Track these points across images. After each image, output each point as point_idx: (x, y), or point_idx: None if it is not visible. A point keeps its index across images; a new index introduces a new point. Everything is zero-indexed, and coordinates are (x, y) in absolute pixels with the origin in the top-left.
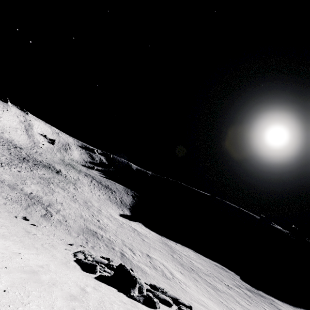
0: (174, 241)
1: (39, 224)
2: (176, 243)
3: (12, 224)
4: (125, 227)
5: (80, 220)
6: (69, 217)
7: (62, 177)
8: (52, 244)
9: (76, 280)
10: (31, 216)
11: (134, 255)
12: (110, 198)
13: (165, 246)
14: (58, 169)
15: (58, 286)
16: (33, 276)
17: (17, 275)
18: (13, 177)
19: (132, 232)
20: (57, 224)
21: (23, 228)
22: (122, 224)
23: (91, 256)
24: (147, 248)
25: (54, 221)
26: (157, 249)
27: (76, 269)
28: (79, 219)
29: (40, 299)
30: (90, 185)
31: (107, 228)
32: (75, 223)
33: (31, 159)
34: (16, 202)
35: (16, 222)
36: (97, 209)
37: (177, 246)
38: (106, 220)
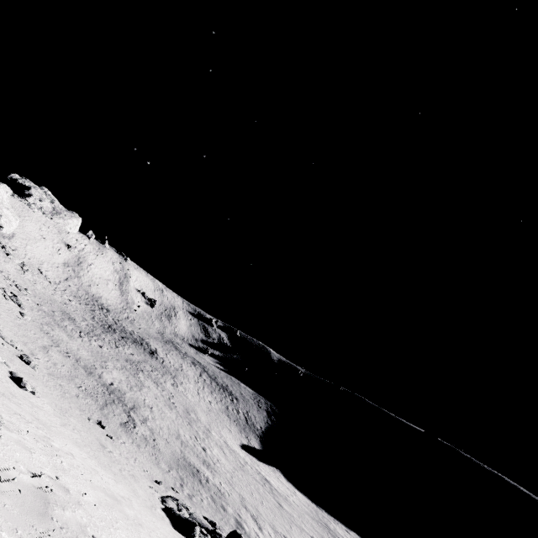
0: (343, 524)
1: (117, 437)
2: (347, 529)
3: (84, 429)
4: (248, 472)
5: (175, 442)
6: (159, 433)
7: (157, 361)
8: (132, 473)
9: (166, 535)
10: (108, 422)
11: (260, 530)
12: (227, 410)
13: (324, 529)
14: (154, 349)
15: (146, 529)
16: (117, 504)
17: (102, 495)
18: (92, 355)
19: (261, 484)
20: (141, 442)
21: (97, 439)
22: (244, 466)
23: (188, 510)
24: (286, 524)
25: (137, 436)
26: (306, 531)
27: (165, 521)
28: (174, 440)
29: (128, 531)
30: (198, 381)
31: (218, 467)
32: (167, 445)
33: (119, 328)
34: (91, 395)
35: (89, 427)
36: (204, 426)
37: (349, 536)
38: (217, 450)
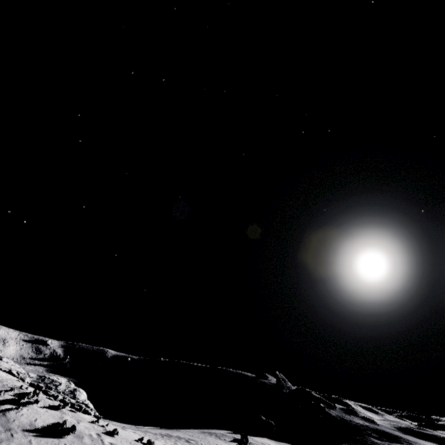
0: None
1: None
2: None
3: None
4: None
5: None
6: None
7: None
8: None
9: None
10: None
11: None
12: None
13: None
14: None
15: None
16: None
17: None
18: None
19: None
20: None
21: None
22: None
23: None
24: None
25: None
26: None
27: None
28: None
29: None
30: None
31: None
32: None
33: None
34: None
35: None
36: None
37: None
38: None
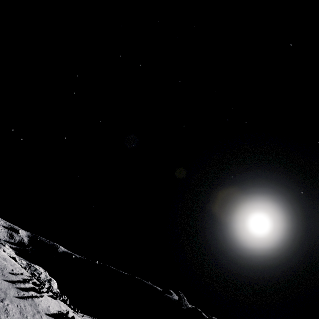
0: None
1: None
2: None
3: None
4: None
5: None
6: None
7: None
8: None
9: None
10: None
11: None
12: None
13: None
14: None
15: None
16: None
17: None
18: None
19: None
20: None
21: None
22: None
23: None
24: None
25: None
26: None
27: None
28: None
29: None
30: None
31: None
32: None
33: None
34: None
35: None
36: None
37: None
38: None
